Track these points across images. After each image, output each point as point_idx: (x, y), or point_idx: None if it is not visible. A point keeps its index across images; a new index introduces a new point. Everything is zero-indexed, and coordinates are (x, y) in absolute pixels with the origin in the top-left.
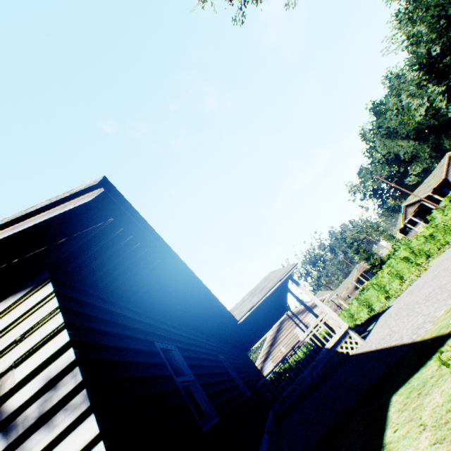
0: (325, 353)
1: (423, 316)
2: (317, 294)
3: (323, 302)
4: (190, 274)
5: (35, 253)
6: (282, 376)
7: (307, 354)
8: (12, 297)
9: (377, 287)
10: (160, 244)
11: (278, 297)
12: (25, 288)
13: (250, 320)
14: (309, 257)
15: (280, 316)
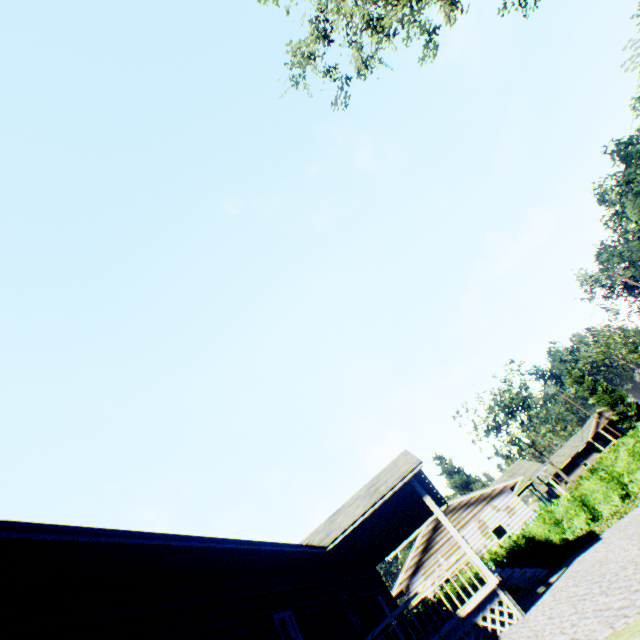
0: (456, 623)
1: (571, 639)
2: (514, 464)
3: (510, 490)
4: (184, 539)
5: None
6: (435, 609)
7: (470, 585)
8: None
9: (606, 475)
10: (103, 535)
11: (405, 500)
12: None
13: (356, 537)
14: (500, 402)
15: (426, 515)
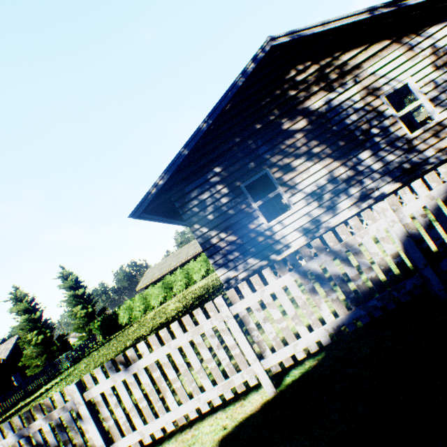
0: None
1: None
2: None
3: None
4: None
5: (442, 6)
6: None
7: None
8: (439, 25)
9: None
10: None
11: None
12: (444, 22)
13: None
14: None
15: None
